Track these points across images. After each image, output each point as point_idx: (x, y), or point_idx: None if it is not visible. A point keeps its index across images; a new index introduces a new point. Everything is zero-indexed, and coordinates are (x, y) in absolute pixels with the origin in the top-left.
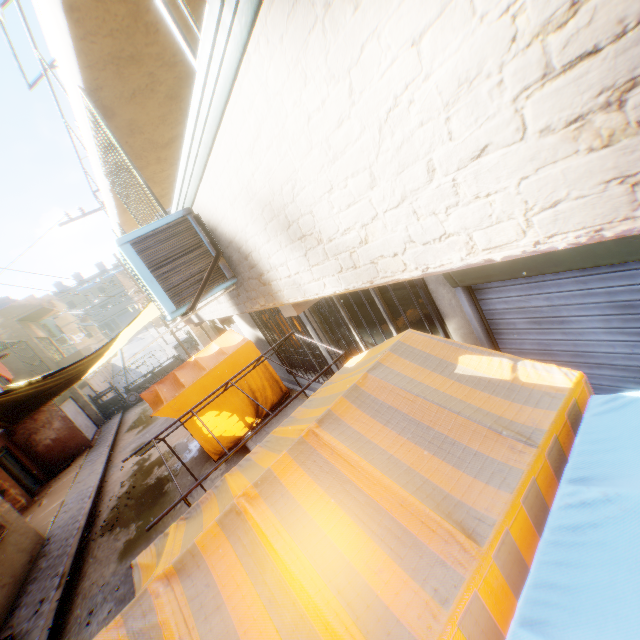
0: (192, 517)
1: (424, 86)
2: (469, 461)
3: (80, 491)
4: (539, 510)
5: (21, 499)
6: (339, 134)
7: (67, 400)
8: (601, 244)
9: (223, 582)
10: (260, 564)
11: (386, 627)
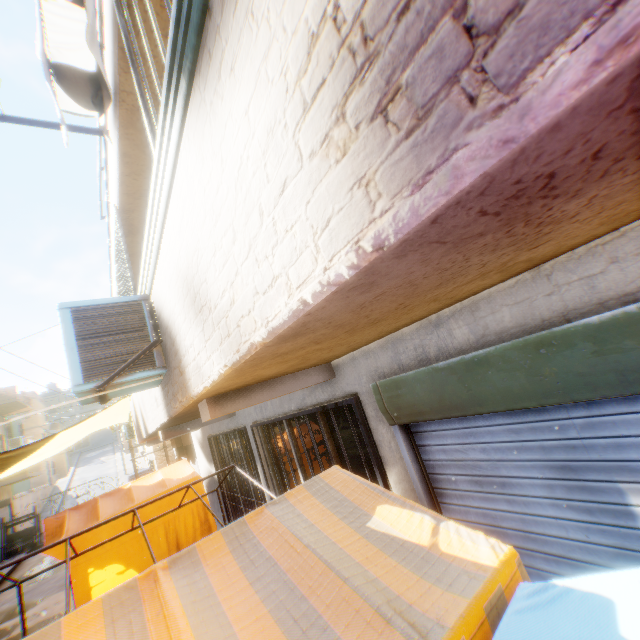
0: None
1: (253, 142)
2: None
3: None
4: None
5: None
6: (218, 198)
7: None
8: (516, 381)
9: None
10: None
11: None
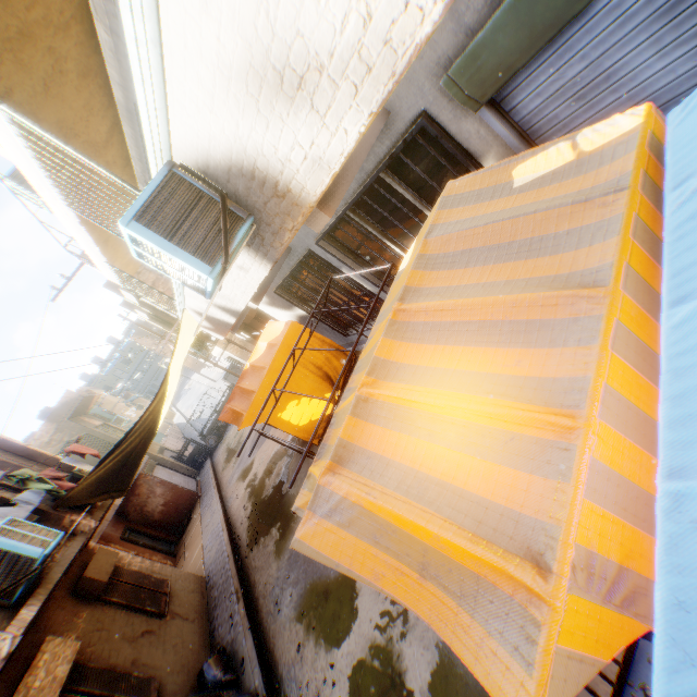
0: (324, 455)
1: None
2: (563, 242)
3: (211, 531)
4: (651, 244)
5: (165, 562)
6: None
7: (155, 468)
8: None
9: (381, 450)
10: (407, 420)
11: (545, 390)
